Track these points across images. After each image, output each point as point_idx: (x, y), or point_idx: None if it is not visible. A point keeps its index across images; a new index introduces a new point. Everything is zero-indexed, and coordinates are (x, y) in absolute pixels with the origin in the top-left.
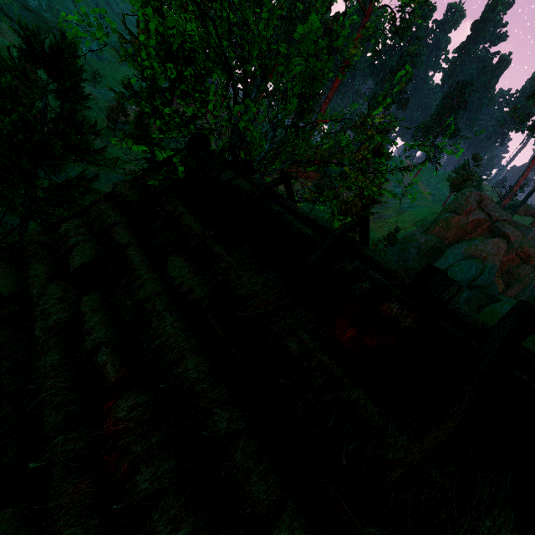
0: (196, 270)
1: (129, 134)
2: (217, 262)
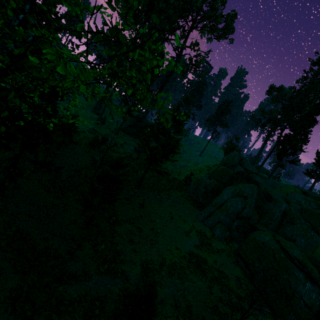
0: None
1: None
2: None
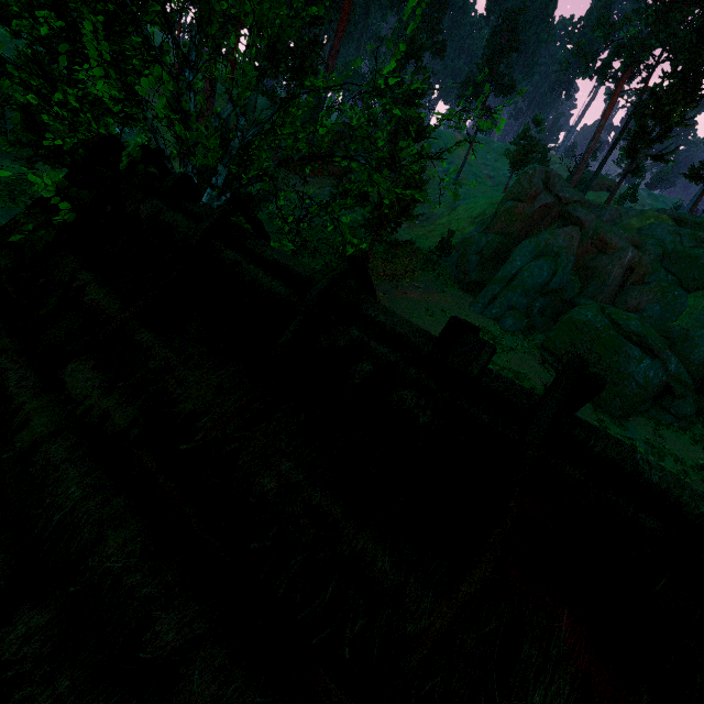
0: (113, 380)
1: (18, 140)
2: (146, 362)
